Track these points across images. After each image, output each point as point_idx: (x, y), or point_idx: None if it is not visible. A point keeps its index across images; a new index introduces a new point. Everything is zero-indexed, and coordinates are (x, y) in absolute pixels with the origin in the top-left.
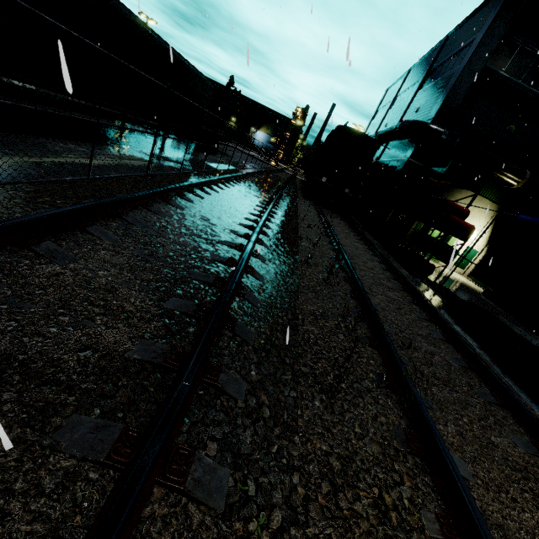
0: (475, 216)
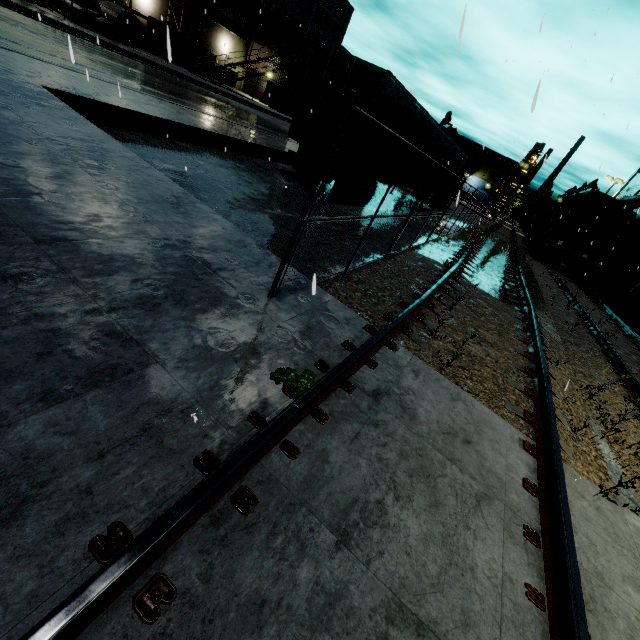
0: None
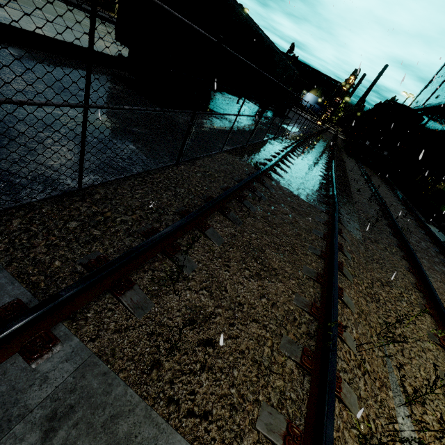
0: None
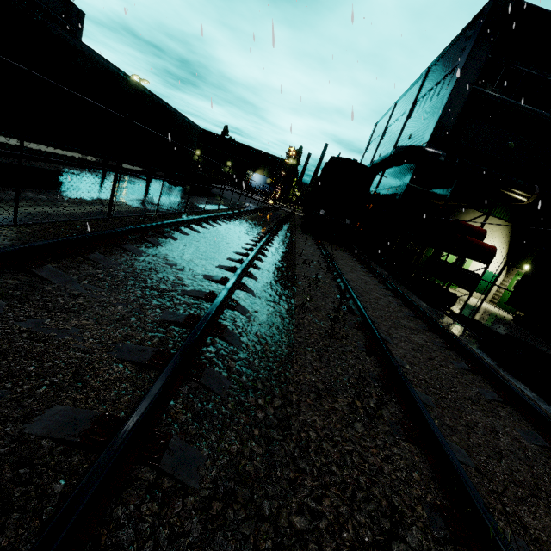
0: (487, 236)
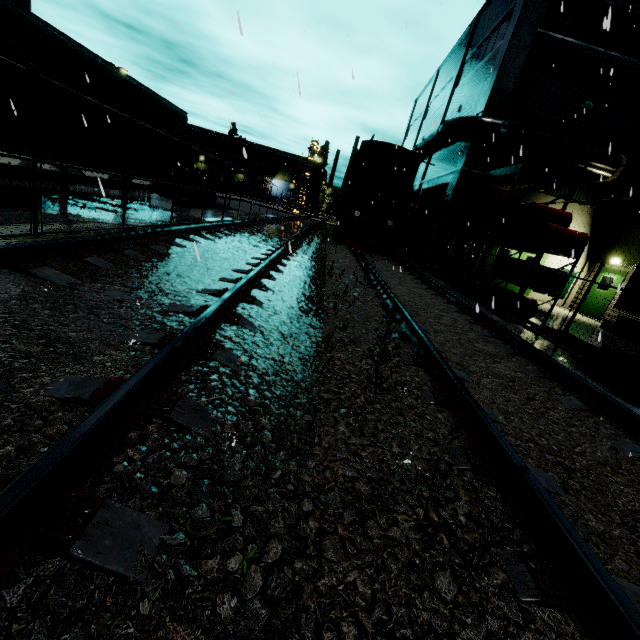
0: None
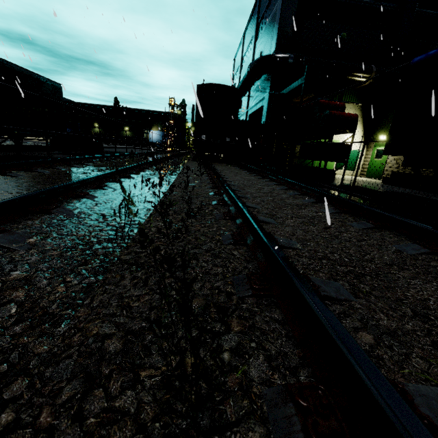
0: None
